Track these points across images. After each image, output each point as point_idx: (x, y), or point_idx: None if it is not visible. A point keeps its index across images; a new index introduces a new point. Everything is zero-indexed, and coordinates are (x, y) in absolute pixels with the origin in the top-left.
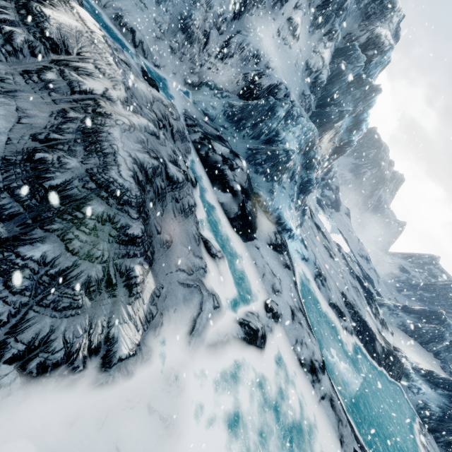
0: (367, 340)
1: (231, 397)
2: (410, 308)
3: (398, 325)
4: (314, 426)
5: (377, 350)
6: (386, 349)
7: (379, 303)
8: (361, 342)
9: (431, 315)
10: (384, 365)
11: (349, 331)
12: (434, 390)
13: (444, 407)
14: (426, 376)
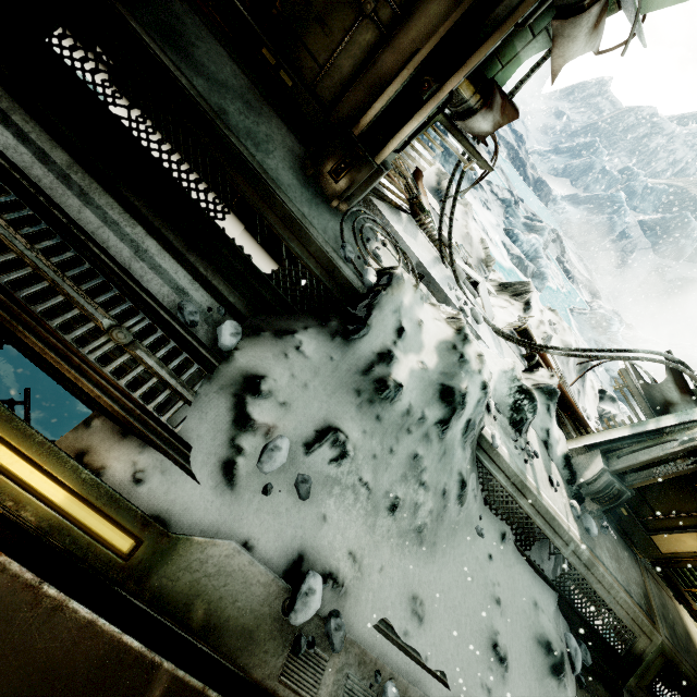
0: (519, 166)
1: (458, 146)
2: (563, 148)
3: (549, 171)
4: (495, 178)
5: (528, 175)
6: (536, 177)
7: (529, 152)
8: (515, 168)
9: (584, 148)
10: (534, 190)
11: (505, 156)
12: (577, 208)
13: (583, 218)
14: (571, 199)
